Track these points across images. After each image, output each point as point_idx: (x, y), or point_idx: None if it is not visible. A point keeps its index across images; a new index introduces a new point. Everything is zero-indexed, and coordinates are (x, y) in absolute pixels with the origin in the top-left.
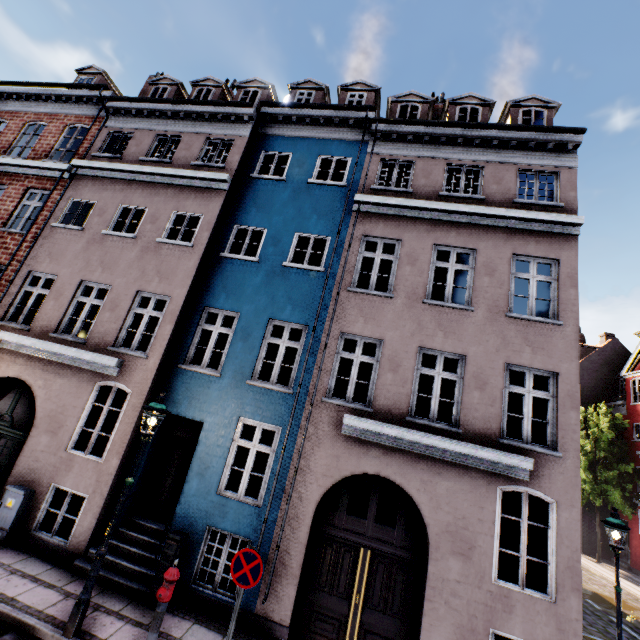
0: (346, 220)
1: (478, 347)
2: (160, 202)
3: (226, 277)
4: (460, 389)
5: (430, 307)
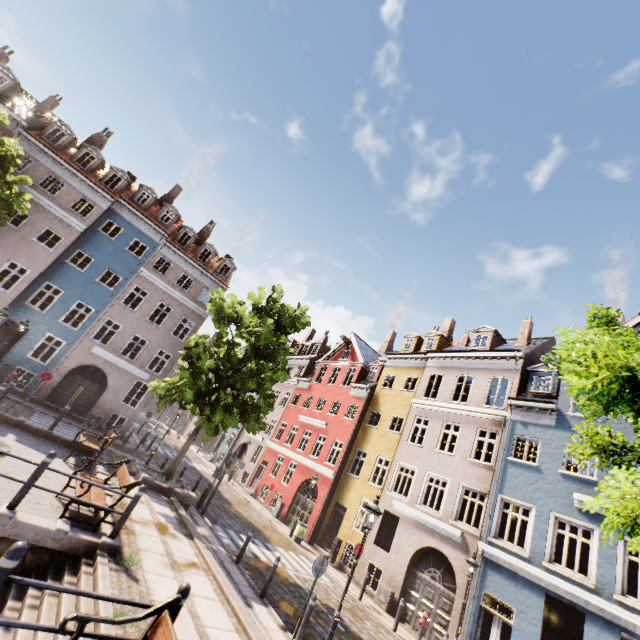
0: (133, 274)
1: (155, 340)
2: (40, 217)
3: (64, 272)
4: (142, 351)
5: (147, 322)
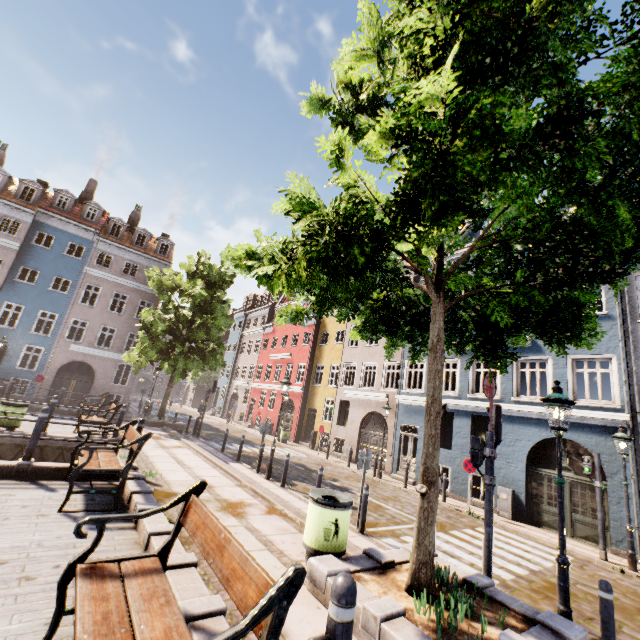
0: (80, 275)
1: (122, 327)
2: None
3: (18, 290)
4: (114, 338)
5: (109, 313)
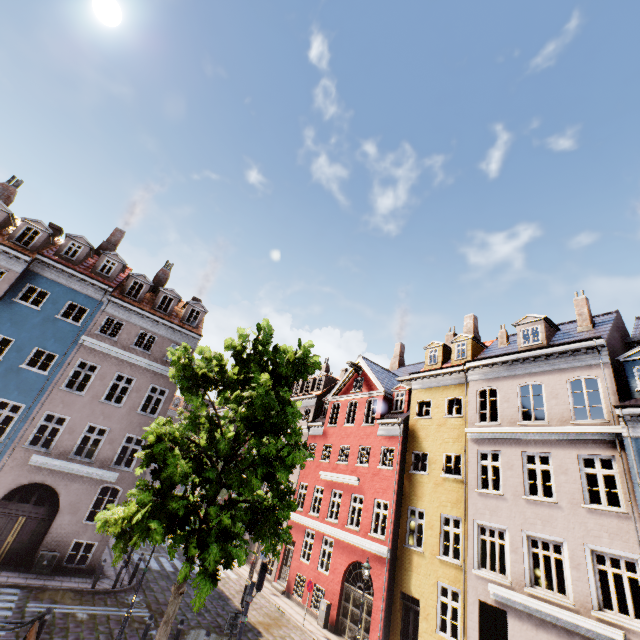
0: (73, 347)
1: (118, 425)
2: None
3: None
4: (102, 443)
5: (103, 404)
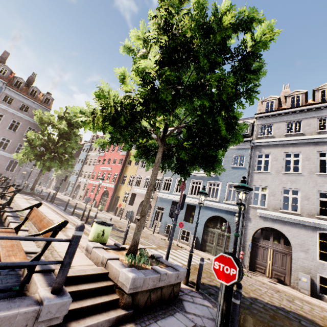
0: None
1: (15, 139)
2: None
3: None
4: (9, 145)
5: (7, 130)
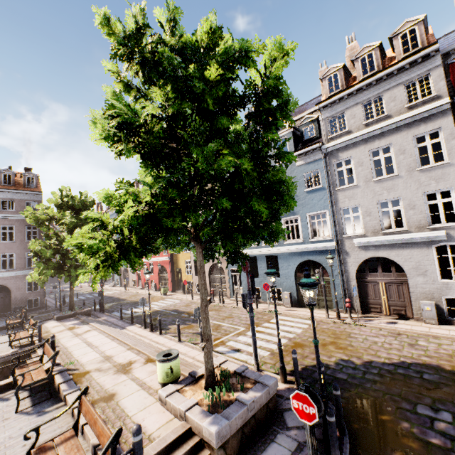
0: None
1: (19, 250)
2: None
3: None
4: (15, 260)
5: (3, 243)
